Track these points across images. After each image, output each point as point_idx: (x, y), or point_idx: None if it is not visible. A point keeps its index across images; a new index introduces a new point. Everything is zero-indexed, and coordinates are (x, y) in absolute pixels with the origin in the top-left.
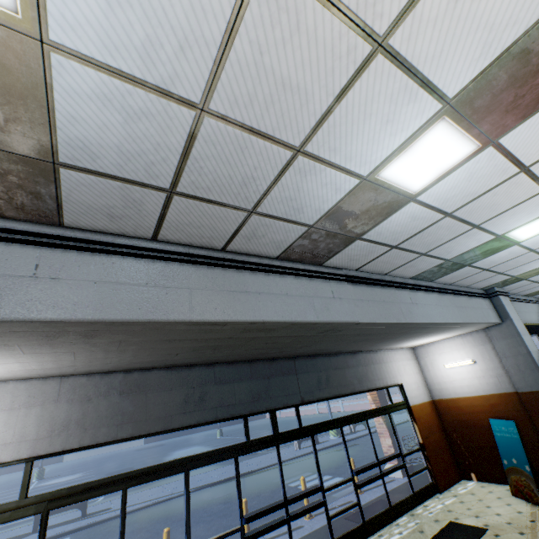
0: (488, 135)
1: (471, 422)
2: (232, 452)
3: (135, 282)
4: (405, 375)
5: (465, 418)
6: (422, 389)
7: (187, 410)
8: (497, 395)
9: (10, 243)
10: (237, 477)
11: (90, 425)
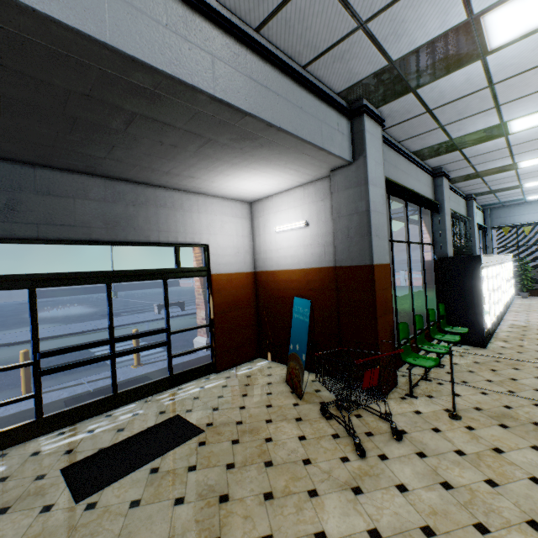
0: None
1: (283, 300)
2: None
3: None
4: (220, 235)
5: (279, 295)
6: (243, 257)
7: None
8: (317, 270)
9: None
10: None
11: None
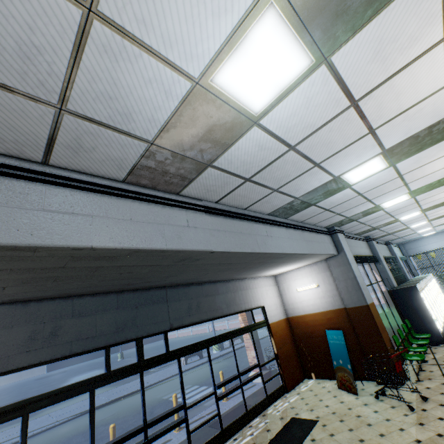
0: (321, 47)
1: (313, 333)
2: (88, 386)
3: None
4: (267, 298)
5: (309, 331)
6: (280, 309)
7: (32, 348)
8: (332, 311)
9: None
10: (91, 411)
11: None
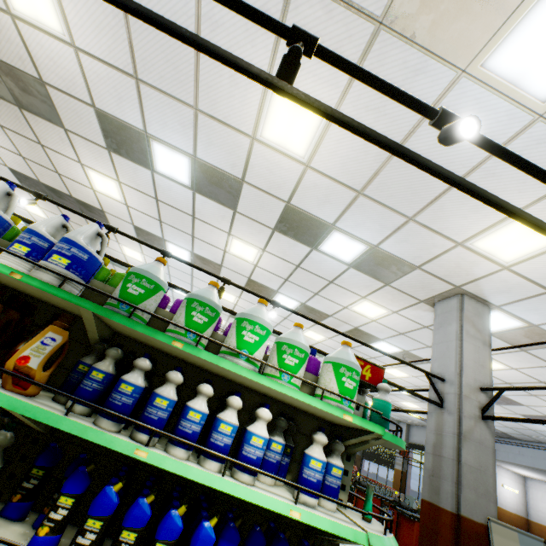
0: None
1: None
2: None
3: (540, 457)
4: None
5: None
6: None
7: None
8: None
9: (513, 445)
10: None
11: None
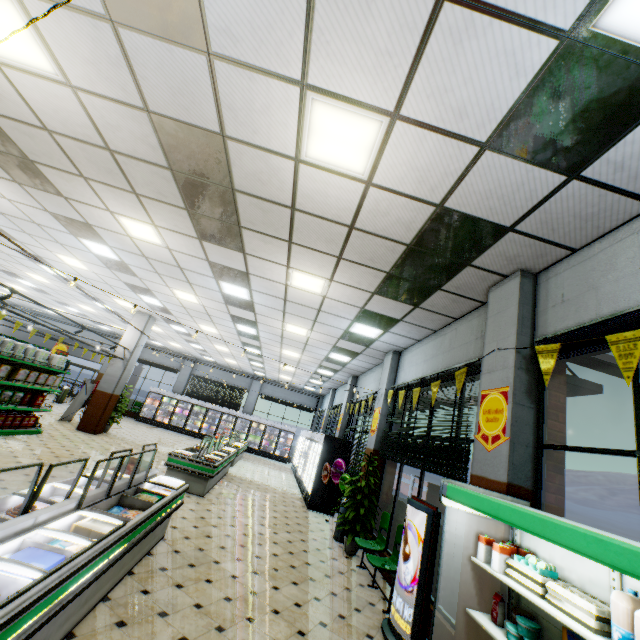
0: None
1: None
2: None
3: None
4: None
5: None
6: None
7: (26, 338)
8: None
9: None
10: None
11: (6, 332)
